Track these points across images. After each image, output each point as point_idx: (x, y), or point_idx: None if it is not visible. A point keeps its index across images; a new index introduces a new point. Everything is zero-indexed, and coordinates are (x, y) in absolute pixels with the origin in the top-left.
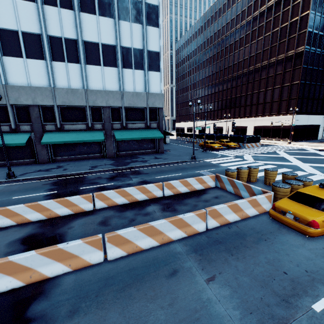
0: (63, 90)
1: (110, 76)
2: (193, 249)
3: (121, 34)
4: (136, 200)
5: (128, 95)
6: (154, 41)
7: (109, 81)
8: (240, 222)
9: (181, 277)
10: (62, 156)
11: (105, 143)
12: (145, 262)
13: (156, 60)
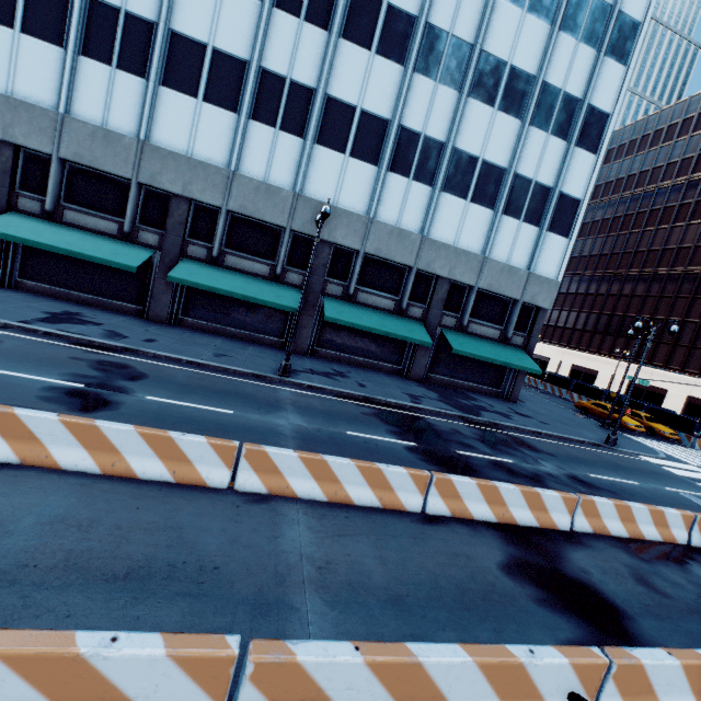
0: (386, 227)
1: (475, 222)
2: None
3: (524, 151)
4: (641, 535)
5: (494, 267)
6: (578, 177)
7: (469, 232)
8: None
9: None
10: (329, 349)
11: (416, 347)
12: None
13: (569, 214)
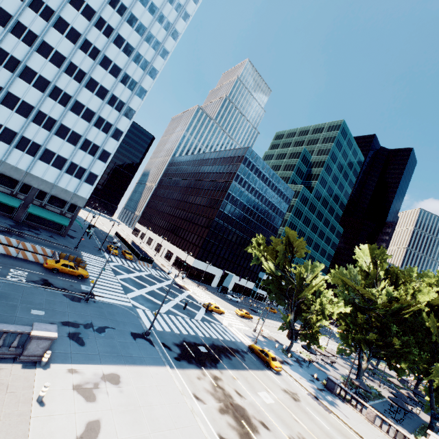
0: (10, 165)
1: (53, 173)
2: (4, 255)
3: (76, 156)
4: (1, 242)
5: (59, 189)
6: (98, 168)
7: (50, 175)
8: (33, 261)
9: None
10: None
11: (19, 209)
12: None
13: (94, 179)
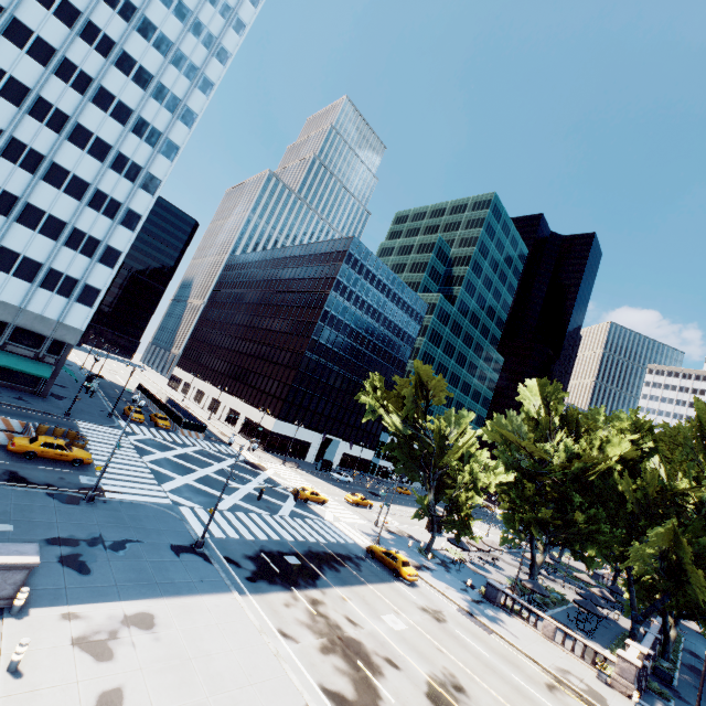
0: None
1: (16, 288)
2: None
3: (59, 258)
4: None
5: (30, 315)
6: (100, 278)
7: (11, 292)
8: None
9: None
10: None
11: None
12: None
13: (93, 296)
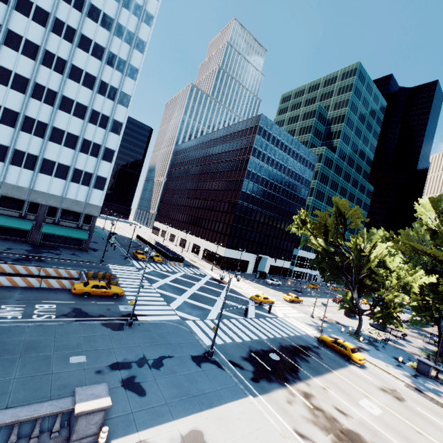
0: (10, 185)
1: (58, 184)
2: (25, 289)
3: (78, 160)
4: (20, 273)
5: (69, 201)
6: (105, 170)
7: (55, 188)
8: (59, 289)
9: (11, 292)
10: None
11: (33, 231)
12: (1, 288)
13: (103, 183)
